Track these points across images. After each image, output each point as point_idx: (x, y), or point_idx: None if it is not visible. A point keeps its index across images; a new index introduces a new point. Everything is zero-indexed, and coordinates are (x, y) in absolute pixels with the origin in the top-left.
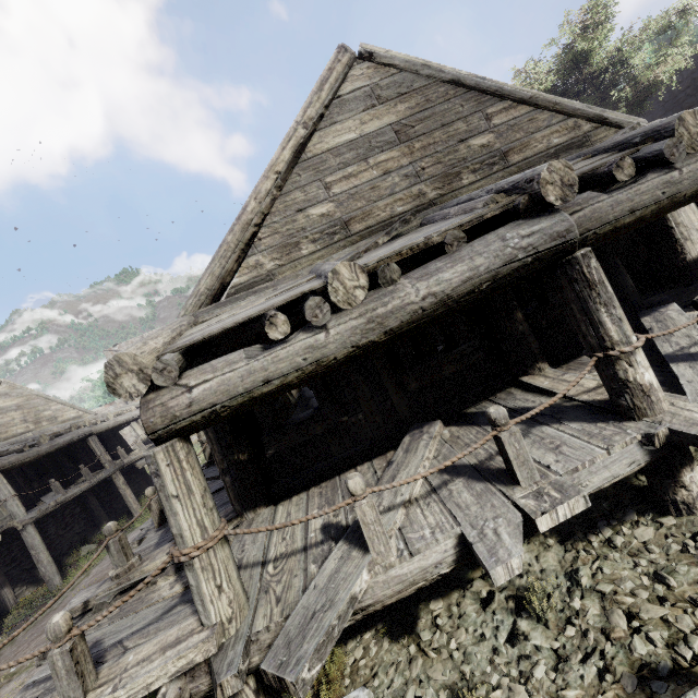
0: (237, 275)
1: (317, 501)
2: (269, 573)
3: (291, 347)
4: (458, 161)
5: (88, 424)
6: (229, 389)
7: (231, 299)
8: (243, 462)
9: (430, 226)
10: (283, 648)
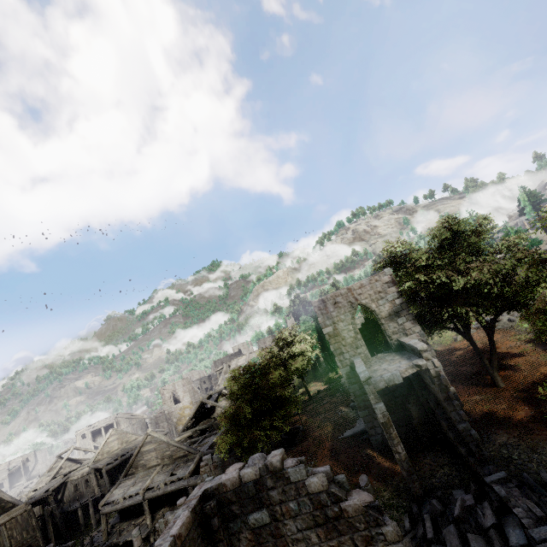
0: (129, 471)
1: (128, 523)
2: (113, 535)
3: (115, 507)
4: (164, 456)
5: (134, 449)
6: (108, 511)
7: (126, 479)
8: (122, 511)
9: (145, 480)
10: (105, 545)
